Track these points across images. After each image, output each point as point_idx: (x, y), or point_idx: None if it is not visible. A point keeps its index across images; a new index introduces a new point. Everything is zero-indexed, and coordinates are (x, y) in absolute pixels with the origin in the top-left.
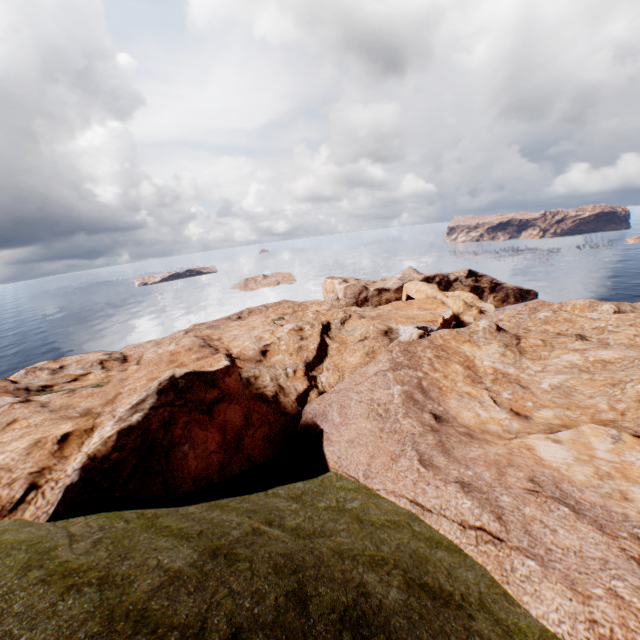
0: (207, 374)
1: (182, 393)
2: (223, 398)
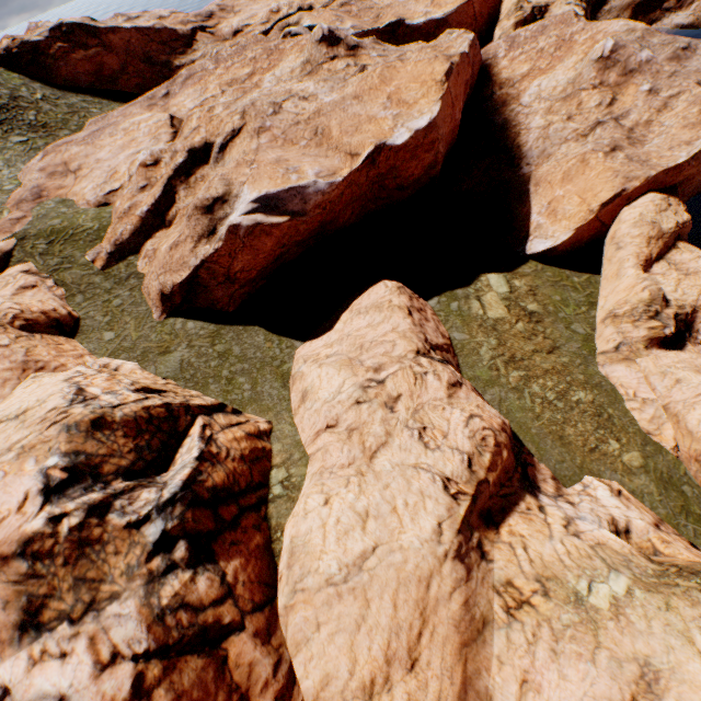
0: (89, 28)
1: (68, 35)
2: (105, 49)
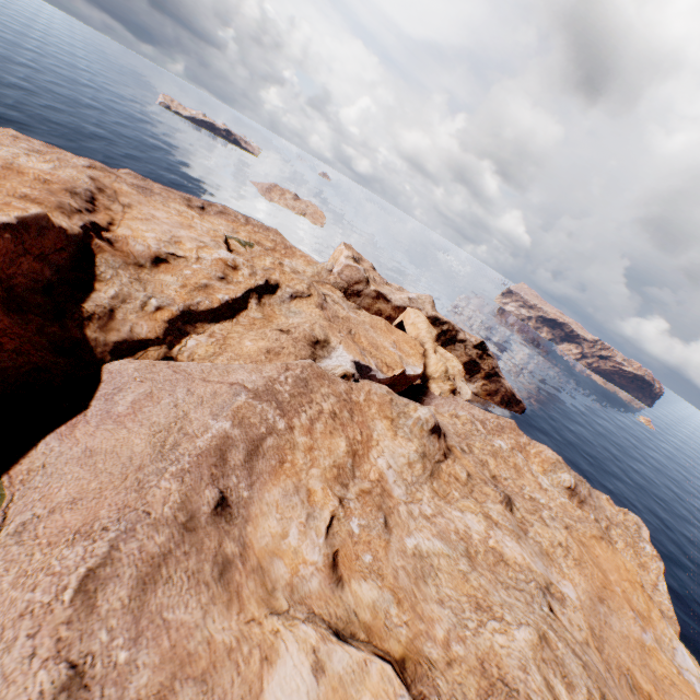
0: None
1: None
2: None
